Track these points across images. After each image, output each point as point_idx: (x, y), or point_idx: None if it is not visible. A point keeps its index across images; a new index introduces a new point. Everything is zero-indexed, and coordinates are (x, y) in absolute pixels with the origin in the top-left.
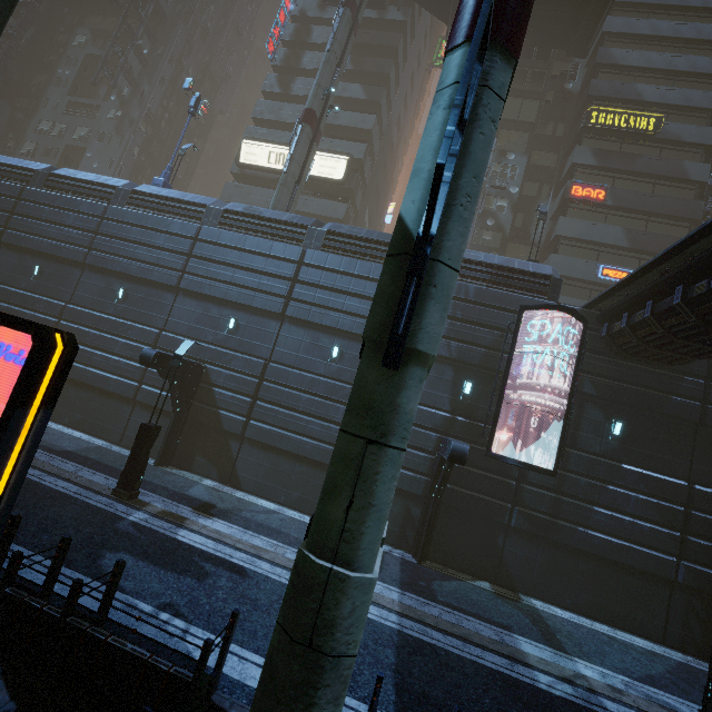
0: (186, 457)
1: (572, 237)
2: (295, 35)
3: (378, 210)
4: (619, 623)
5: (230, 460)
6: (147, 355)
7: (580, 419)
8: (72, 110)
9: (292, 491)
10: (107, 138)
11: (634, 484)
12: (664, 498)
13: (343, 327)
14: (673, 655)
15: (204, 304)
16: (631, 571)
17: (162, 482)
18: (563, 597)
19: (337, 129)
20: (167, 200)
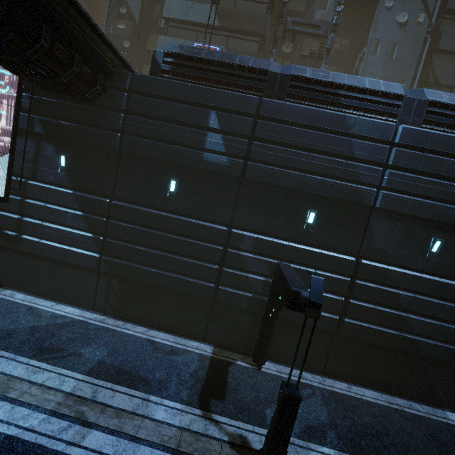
0: None
1: (175, 18)
2: None
3: (97, 20)
4: (66, 300)
5: None
6: None
7: (39, 156)
8: None
9: None
10: None
11: (71, 203)
12: (92, 213)
13: None
14: (83, 317)
15: None
16: (74, 266)
17: None
18: (32, 288)
19: None
20: None
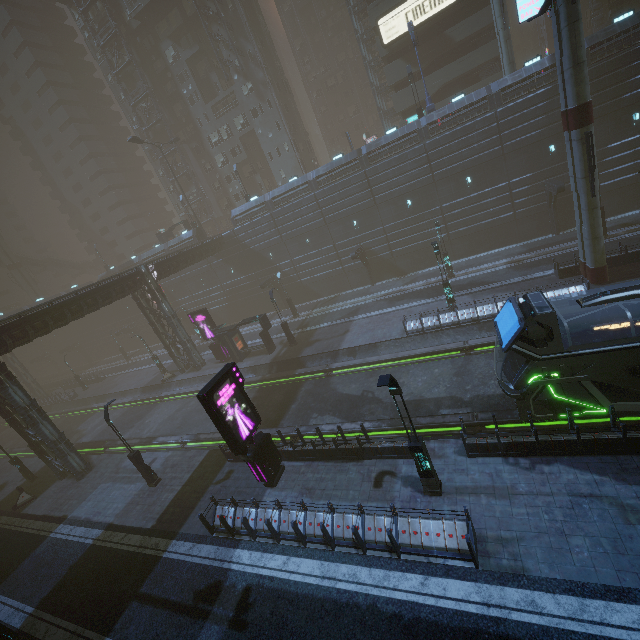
0: (563, 225)
1: None
2: None
3: None
4: None
5: None
6: (560, 187)
7: None
8: (215, 112)
9: (639, 201)
10: (259, 111)
11: None
12: None
13: (637, 100)
14: None
15: (526, 152)
16: None
17: None
18: None
19: None
20: (454, 114)
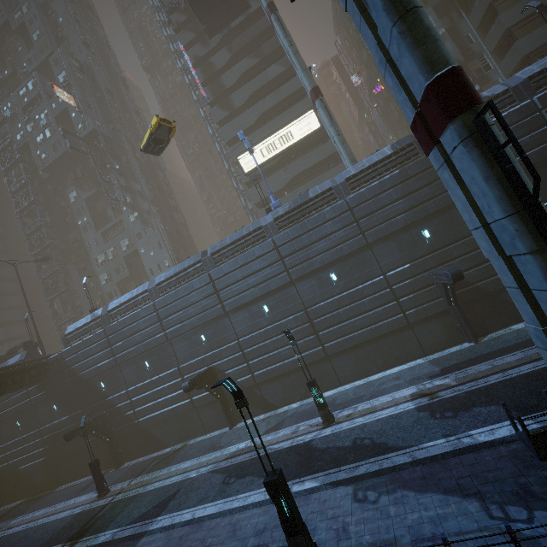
0: (479, 328)
1: (519, 21)
2: (204, 74)
3: None
4: None
5: (511, 305)
6: (456, 273)
7: None
8: (105, 237)
9: None
10: (143, 233)
11: None
12: None
13: None
14: None
15: (394, 239)
16: None
17: (518, 340)
18: None
19: (283, 102)
20: (300, 207)
